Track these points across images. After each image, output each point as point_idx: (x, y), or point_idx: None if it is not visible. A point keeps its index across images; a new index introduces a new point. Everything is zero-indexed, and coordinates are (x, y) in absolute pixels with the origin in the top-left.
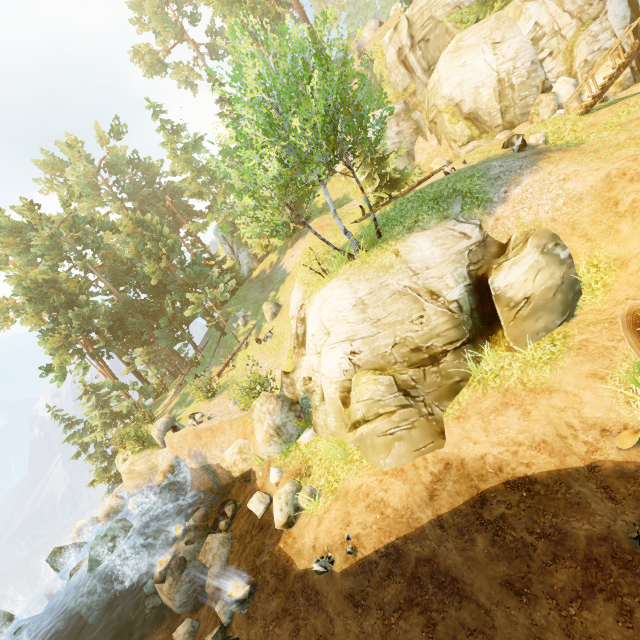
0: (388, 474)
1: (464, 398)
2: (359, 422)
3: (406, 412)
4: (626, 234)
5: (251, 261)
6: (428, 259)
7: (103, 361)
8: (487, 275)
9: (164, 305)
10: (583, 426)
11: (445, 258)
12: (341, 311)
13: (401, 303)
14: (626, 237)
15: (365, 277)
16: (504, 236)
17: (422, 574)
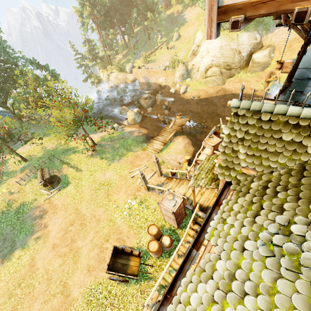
0: (210, 88)
1: (232, 79)
2: (208, 77)
3: (219, 77)
4: (286, 56)
5: (162, 1)
6: (244, 42)
7: (100, 29)
8: (253, 53)
9: (131, 13)
10: (249, 88)
11: (248, 43)
12: (215, 47)
13: (231, 52)
14: (286, 56)
15: (226, 40)
16: (265, 44)
17: (210, 102)
